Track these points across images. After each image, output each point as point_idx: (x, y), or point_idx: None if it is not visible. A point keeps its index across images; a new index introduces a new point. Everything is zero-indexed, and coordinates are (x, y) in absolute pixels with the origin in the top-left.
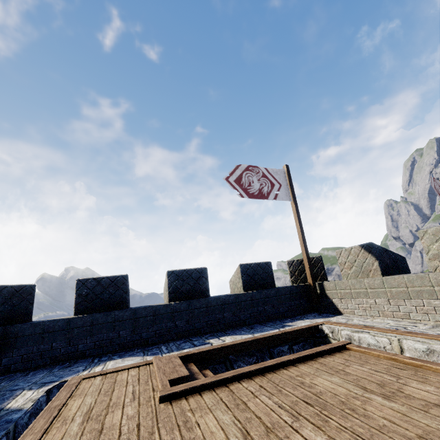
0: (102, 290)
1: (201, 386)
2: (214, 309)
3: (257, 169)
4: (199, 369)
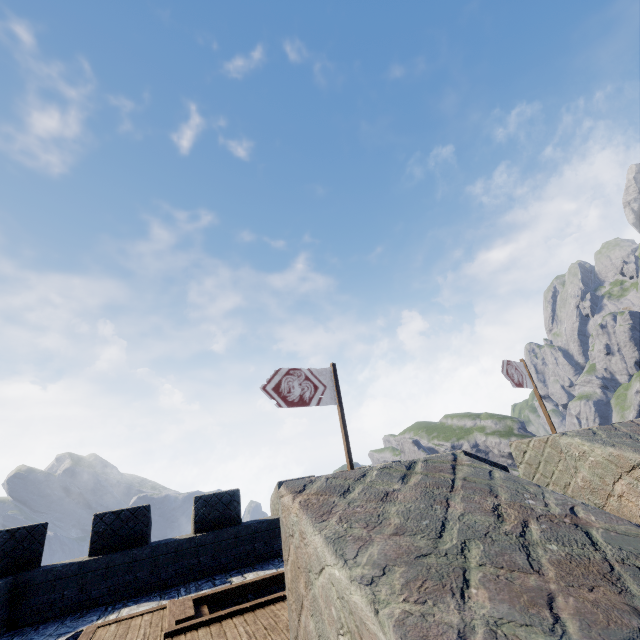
0: (121, 525)
1: (199, 623)
2: (244, 539)
3: (299, 372)
4: (212, 611)
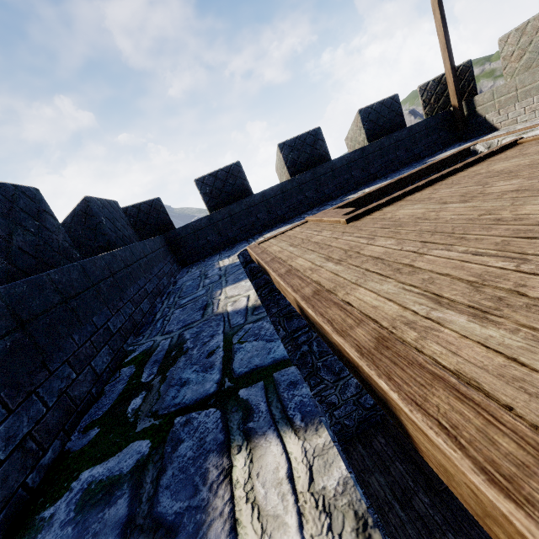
0: (223, 184)
1: (377, 206)
2: (340, 170)
3: None
4: None
